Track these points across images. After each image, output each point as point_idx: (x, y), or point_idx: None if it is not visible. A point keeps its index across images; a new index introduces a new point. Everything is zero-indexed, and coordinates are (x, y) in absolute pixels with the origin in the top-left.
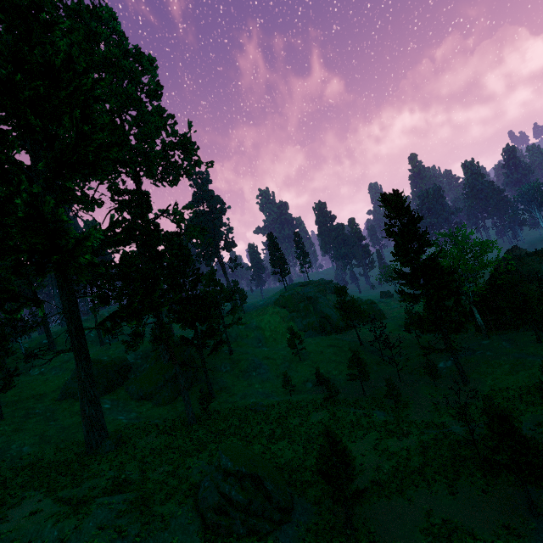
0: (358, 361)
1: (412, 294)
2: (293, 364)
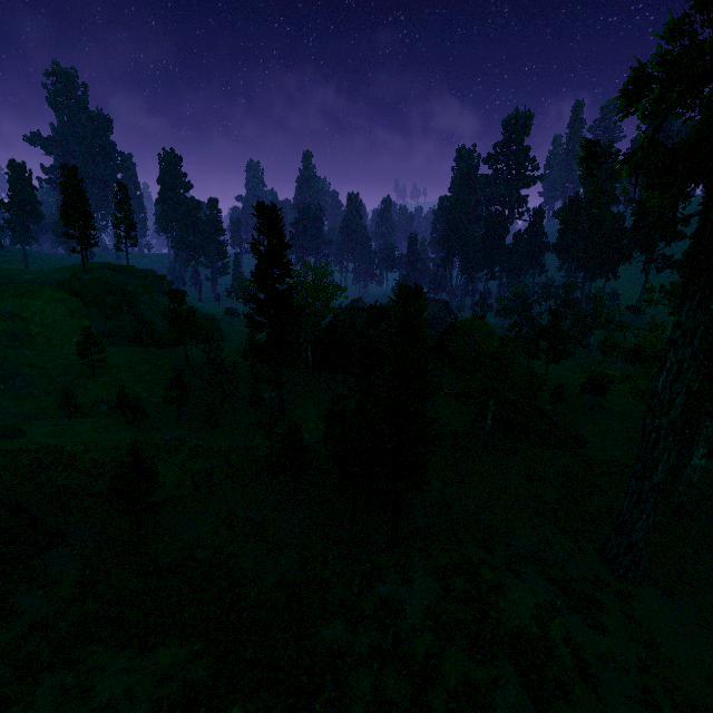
0: (181, 383)
1: (260, 322)
2: (82, 379)
